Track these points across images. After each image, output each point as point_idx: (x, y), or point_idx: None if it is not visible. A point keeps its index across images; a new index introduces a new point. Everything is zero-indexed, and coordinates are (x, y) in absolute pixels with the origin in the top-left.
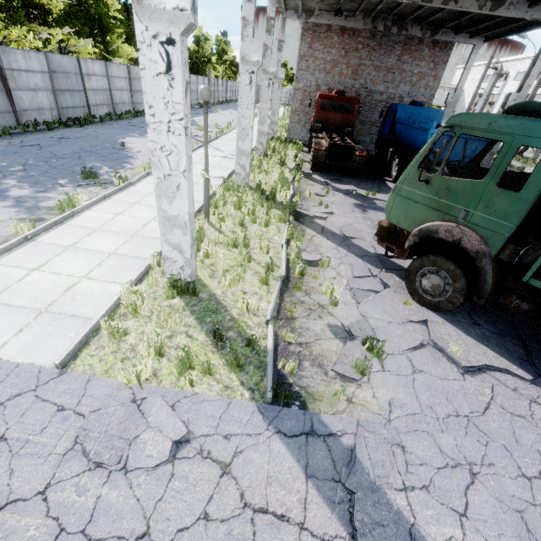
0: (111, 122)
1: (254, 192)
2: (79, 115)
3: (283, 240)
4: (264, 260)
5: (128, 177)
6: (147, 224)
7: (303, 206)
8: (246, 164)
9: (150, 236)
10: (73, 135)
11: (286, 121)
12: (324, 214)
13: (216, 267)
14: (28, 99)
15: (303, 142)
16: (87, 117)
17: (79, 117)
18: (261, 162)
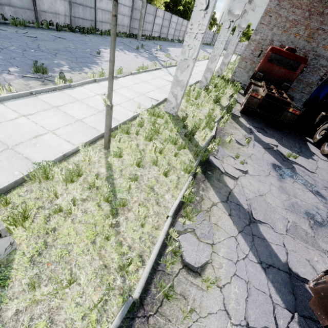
0: (108, 36)
1: (177, 123)
2: (86, 25)
3: (172, 208)
4: (130, 239)
5: (72, 80)
6: (39, 136)
7: (218, 154)
8: (179, 94)
9: (26, 154)
10: (70, 38)
11: (235, 65)
12: (237, 170)
13: (56, 237)
14: (48, 3)
15: (242, 85)
16: (91, 29)
17: (86, 27)
18: (198, 95)
